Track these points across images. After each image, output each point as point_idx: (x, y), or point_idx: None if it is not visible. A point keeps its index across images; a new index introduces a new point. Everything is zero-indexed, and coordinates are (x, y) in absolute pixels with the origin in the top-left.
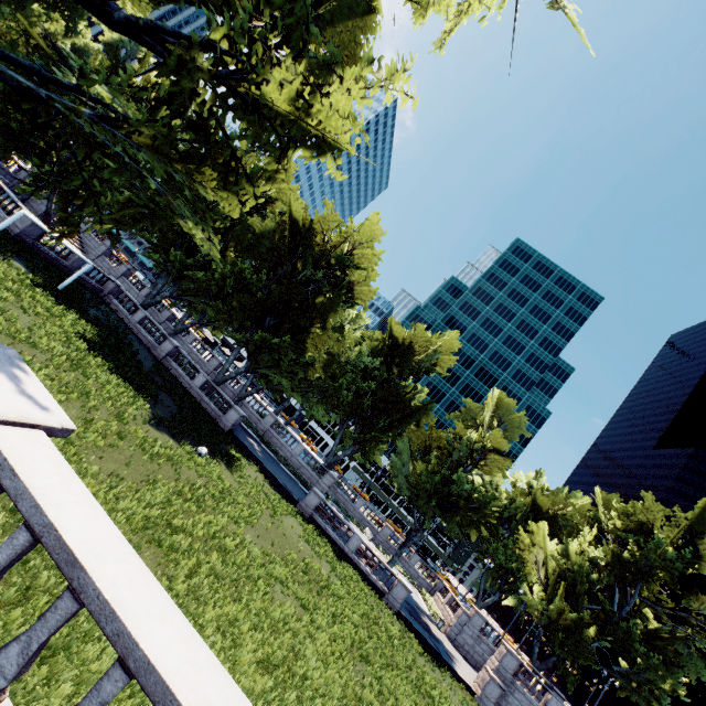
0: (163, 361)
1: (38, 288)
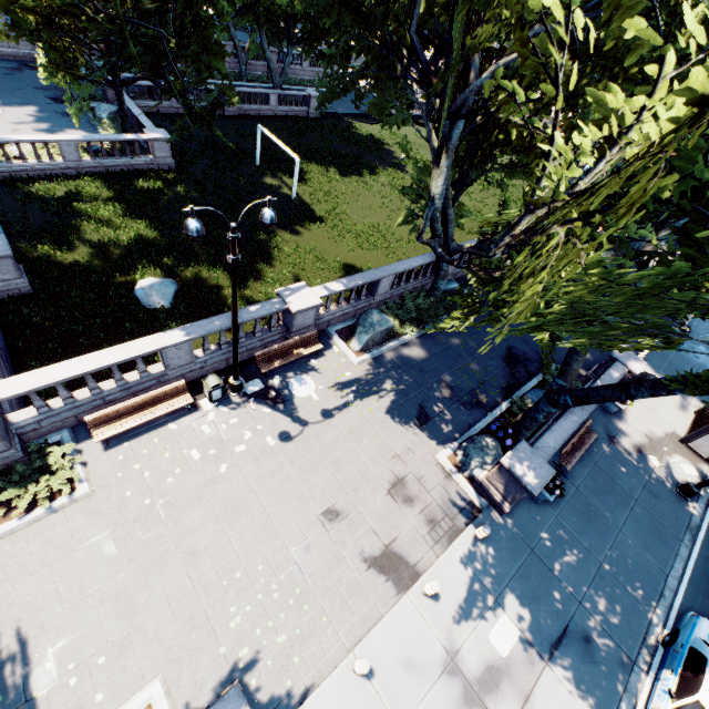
0: (238, 113)
1: (305, 181)
